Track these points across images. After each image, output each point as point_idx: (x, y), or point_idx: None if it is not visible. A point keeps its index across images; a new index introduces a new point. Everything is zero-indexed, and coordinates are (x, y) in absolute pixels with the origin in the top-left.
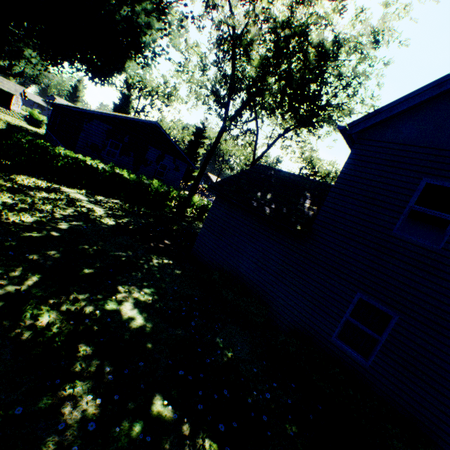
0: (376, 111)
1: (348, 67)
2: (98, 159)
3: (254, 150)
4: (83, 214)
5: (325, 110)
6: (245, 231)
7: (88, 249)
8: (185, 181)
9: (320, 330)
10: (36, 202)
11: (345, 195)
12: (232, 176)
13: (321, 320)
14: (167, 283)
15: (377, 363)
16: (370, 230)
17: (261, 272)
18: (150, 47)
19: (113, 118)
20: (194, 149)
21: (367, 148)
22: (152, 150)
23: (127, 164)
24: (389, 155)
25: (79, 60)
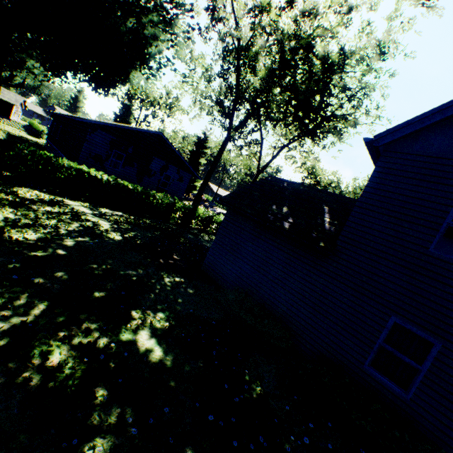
0: (406, 122)
1: (352, 78)
2: (101, 170)
3: (259, 160)
4: (88, 229)
5: (330, 121)
6: (260, 247)
7: (96, 268)
8: (187, 190)
9: (350, 356)
10: (39, 216)
11: (372, 210)
12: (243, 188)
13: (351, 346)
14: (182, 305)
15: (419, 396)
16: (403, 248)
17: (280, 291)
18: (156, 58)
19: (117, 128)
20: (195, 159)
21: (395, 161)
22: (156, 160)
23: (131, 174)
24: (420, 168)
25: (82, 70)
